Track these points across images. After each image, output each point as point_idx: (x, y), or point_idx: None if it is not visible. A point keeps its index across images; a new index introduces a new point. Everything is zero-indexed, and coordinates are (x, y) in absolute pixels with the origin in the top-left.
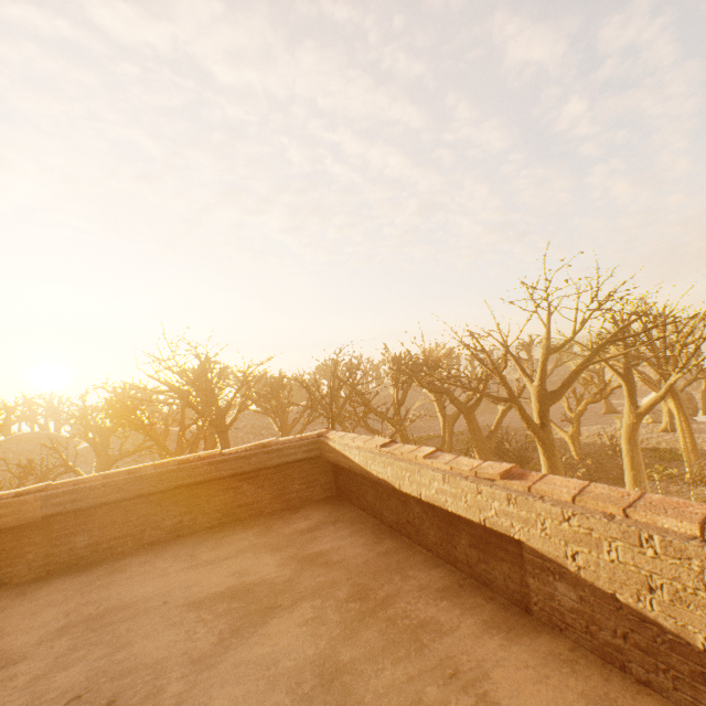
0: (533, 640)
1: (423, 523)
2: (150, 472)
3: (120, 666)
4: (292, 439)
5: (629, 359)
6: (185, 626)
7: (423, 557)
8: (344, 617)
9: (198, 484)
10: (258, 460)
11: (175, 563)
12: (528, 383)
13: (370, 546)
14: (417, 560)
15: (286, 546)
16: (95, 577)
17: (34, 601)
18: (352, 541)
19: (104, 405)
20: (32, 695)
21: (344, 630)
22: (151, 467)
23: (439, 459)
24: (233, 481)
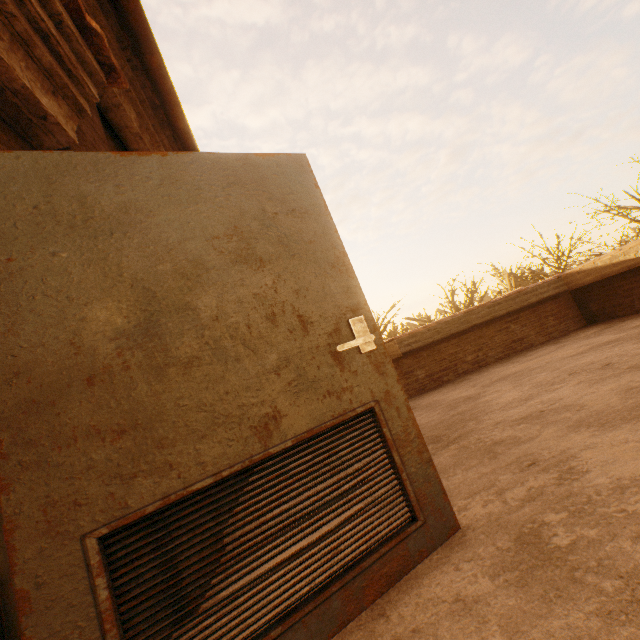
0: None
1: None
2: (452, 318)
3: (577, 366)
4: (536, 284)
5: None
6: (592, 354)
7: None
8: None
9: (478, 329)
10: (520, 300)
11: (508, 365)
12: None
13: None
14: None
15: (599, 334)
16: (452, 385)
17: (430, 396)
18: None
19: None
20: (531, 384)
21: None
22: (447, 317)
23: None
24: (501, 324)
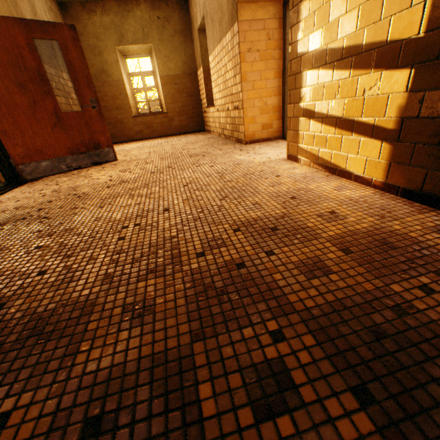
0: None
1: None
2: None
3: None
4: None
5: None
6: None
7: None
8: None
9: None
10: None
11: None
12: None
13: None
14: None
15: None
16: None
17: None
18: None
19: (147, 110)
20: None
21: None
22: None
23: None
24: None
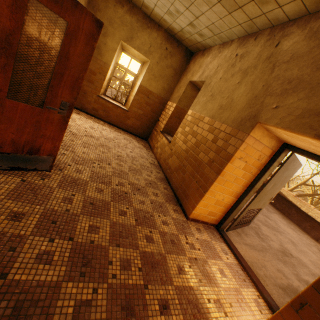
0: (319, 244)
1: (293, 214)
2: None
3: None
4: None
5: (318, 201)
6: None
7: (289, 219)
8: (285, 221)
9: None
10: None
11: None
12: (286, 186)
13: (276, 210)
14: (289, 219)
15: None
16: None
17: None
18: (270, 206)
19: None
20: None
21: (287, 223)
22: None
23: (317, 210)
24: None
